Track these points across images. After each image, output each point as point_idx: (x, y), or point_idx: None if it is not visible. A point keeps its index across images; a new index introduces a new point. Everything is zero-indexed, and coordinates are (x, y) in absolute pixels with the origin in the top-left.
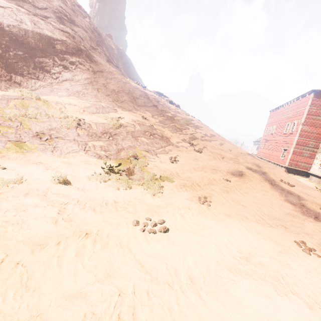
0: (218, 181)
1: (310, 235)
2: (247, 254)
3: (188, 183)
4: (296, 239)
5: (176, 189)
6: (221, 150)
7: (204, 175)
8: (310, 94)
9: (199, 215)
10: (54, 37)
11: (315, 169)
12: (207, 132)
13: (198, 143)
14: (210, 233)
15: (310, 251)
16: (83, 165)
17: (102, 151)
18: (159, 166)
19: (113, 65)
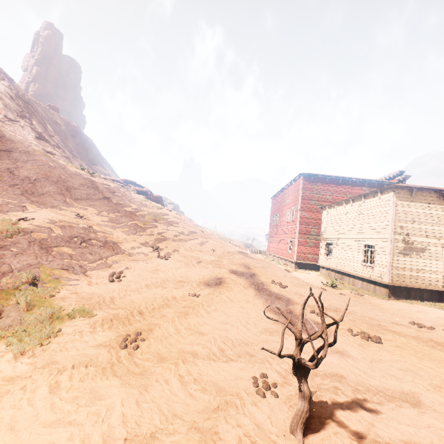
0: (179, 299)
1: (282, 359)
2: (144, 438)
3: (124, 312)
4: (256, 373)
5: (91, 329)
6: (200, 251)
7: (161, 293)
8: (300, 178)
9: (99, 374)
10: None
11: (322, 260)
12: (185, 228)
13: (167, 246)
14: (92, 413)
15: (268, 390)
16: None
17: None
18: (83, 291)
19: (47, 145)
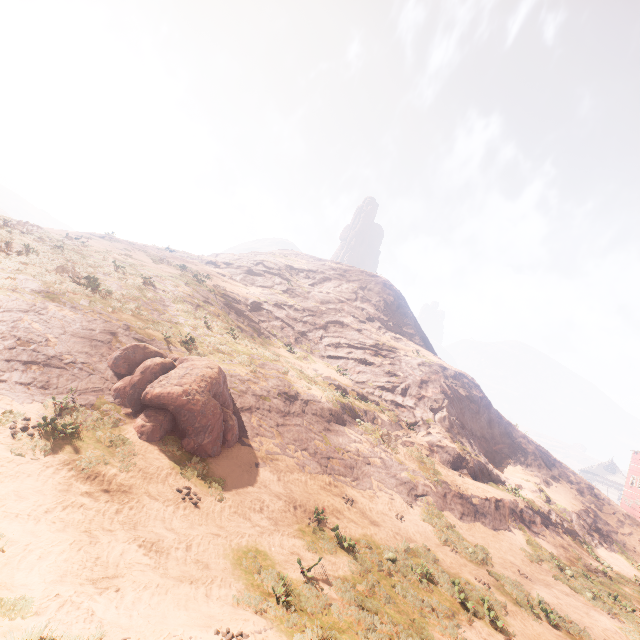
0: None
1: None
2: None
3: None
4: None
5: None
6: None
7: None
8: None
9: None
10: (480, 397)
11: None
12: (619, 509)
13: (631, 530)
14: None
15: None
16: (617, 560)
17: (604, 543)
18: (639, 561)
19: None
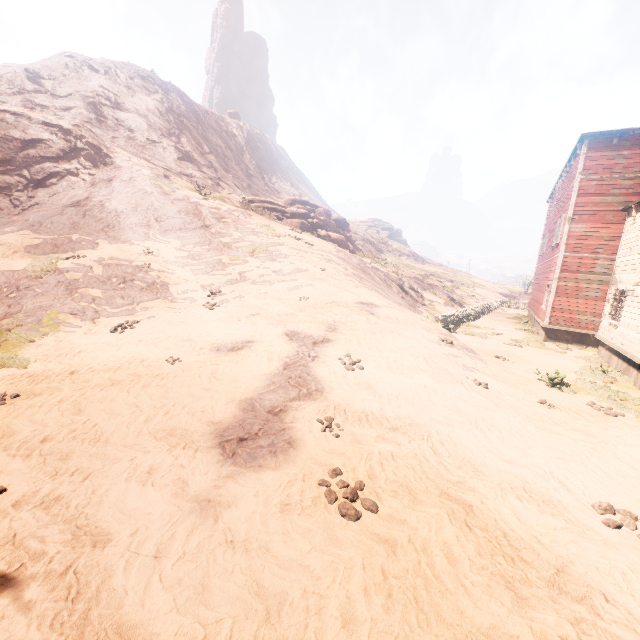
0: (145, 363)
1: (88, 479)
2: None
3: (59, 369)
4: (2, 483)
5: None
6: (276, 299)
7: (140, 352)
8: (581, 146)
9: None
10: (25, 139)
11: (604, 328)
12: (291, 265)
13: (234, 290)
14: None
15: None
16: None
17: None
18: (70, 340)
19: (189, 166)
